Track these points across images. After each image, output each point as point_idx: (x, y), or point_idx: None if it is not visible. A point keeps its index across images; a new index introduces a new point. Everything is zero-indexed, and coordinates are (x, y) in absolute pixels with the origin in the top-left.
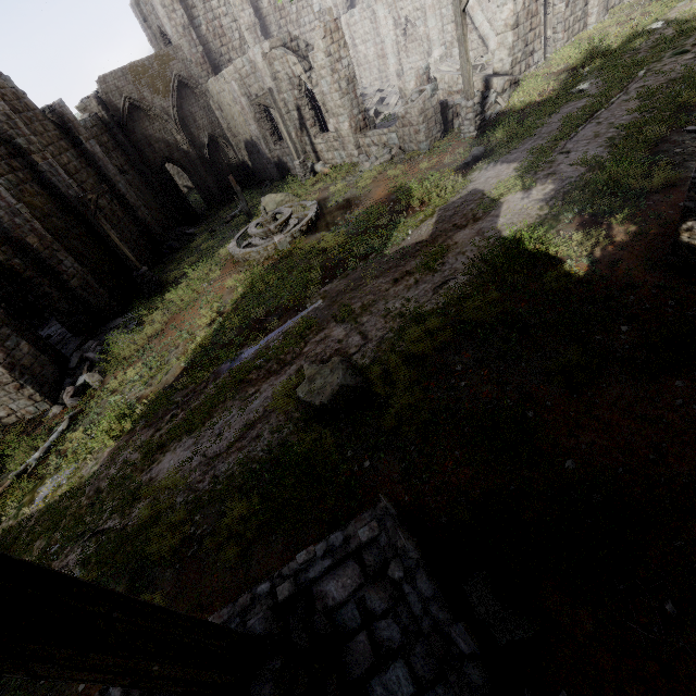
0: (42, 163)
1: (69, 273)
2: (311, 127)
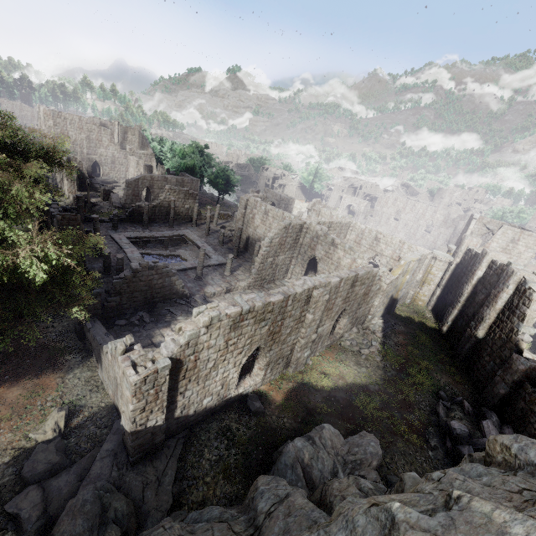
0: None
1: None
2: (65, 183)
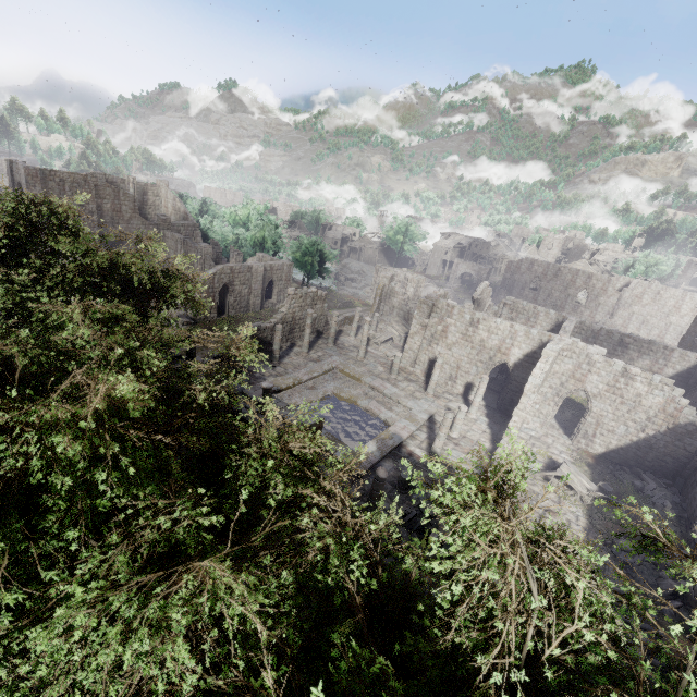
0: None
1: None
2: None
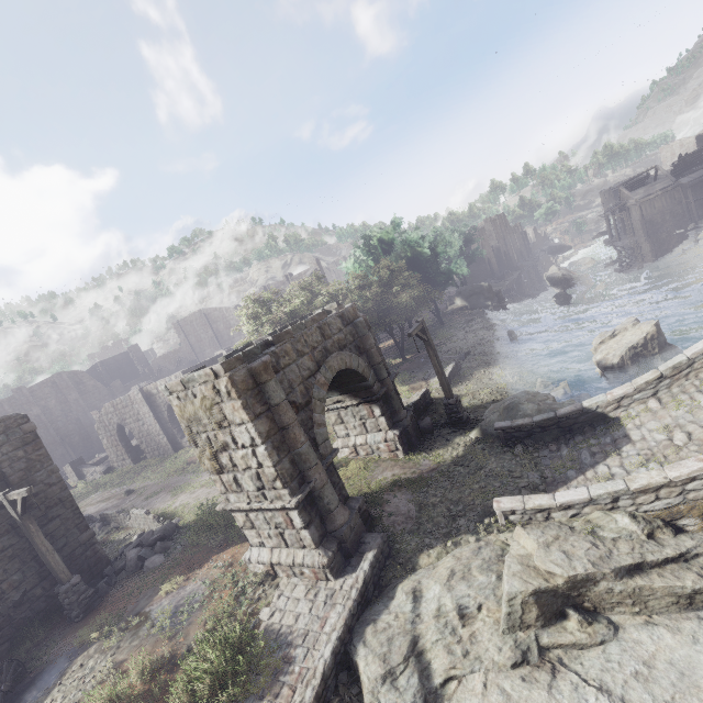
0: (80, 413)
1: (58, 454)
2: None
